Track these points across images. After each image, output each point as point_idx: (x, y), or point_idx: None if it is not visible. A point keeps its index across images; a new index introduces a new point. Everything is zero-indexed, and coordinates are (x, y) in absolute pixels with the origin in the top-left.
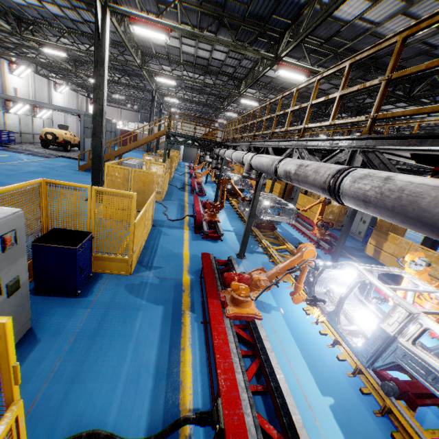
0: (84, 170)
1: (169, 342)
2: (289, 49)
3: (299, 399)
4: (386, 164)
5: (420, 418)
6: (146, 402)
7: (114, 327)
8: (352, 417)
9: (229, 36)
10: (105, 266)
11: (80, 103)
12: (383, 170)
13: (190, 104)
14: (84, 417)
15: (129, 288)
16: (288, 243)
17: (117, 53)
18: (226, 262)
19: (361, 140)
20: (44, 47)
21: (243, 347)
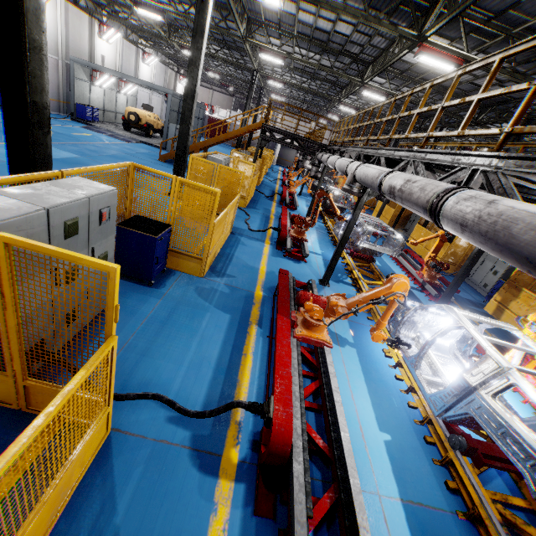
0: (165, 161)
1: (232, 346)
2: (438, 27)
3: (353, 426)
4: (505, 188)
5: (485, 480)
6: (204, 387)
7: (183, 320)
8: (407, 457)
9: (362, 2)
10: (179, 263)
11: (168, 79)
12: (500, 195)
13: (297, 91)
14: (151, 383)
15: (200, 289)
16: (385, 279)
17: (219, 19)
18: (305, 285)
19: (487, 157)
20: (138, 8)
21: (305, 368)
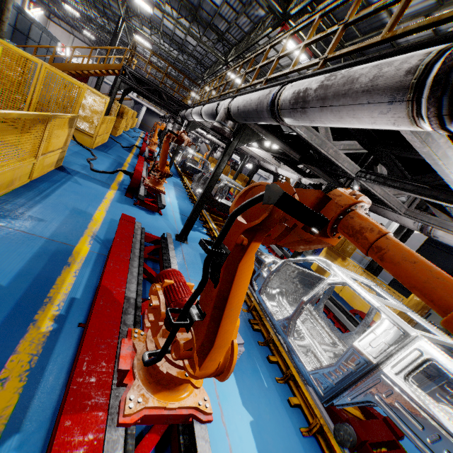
0: None
1: None
2: (303, 5)
3: None
4: None
5: None
6: None
7: None
8: None
9: None
10: None
11: None
12: None
13: (164, 63)
14: None
15: None
16: None
17: None
18: (158, 239)
19: None
20: None
21: None
